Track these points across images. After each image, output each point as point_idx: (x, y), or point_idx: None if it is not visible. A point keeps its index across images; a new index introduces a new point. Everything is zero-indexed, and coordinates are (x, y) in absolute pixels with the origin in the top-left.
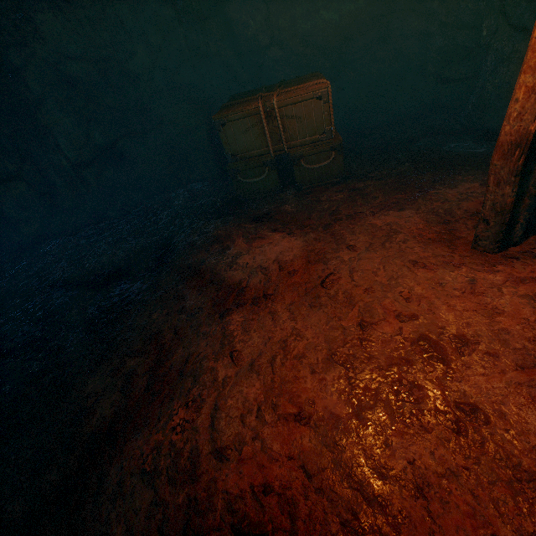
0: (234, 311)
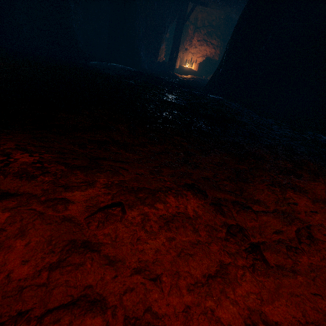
0: (203, 200)
